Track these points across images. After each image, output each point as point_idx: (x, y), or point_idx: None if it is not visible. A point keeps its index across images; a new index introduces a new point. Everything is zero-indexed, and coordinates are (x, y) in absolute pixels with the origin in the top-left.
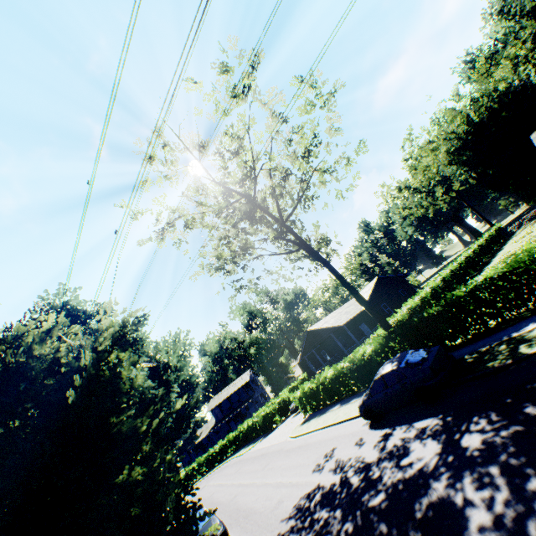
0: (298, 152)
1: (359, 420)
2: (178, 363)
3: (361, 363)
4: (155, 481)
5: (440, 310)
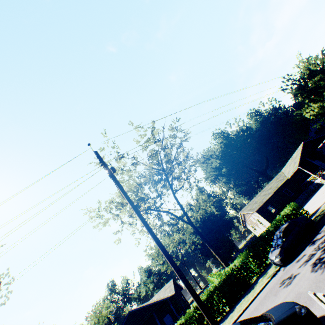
0: (178, 172)
1: (273, 278)
2: None
3: (232, 276)
4: None
5: (273, 226)
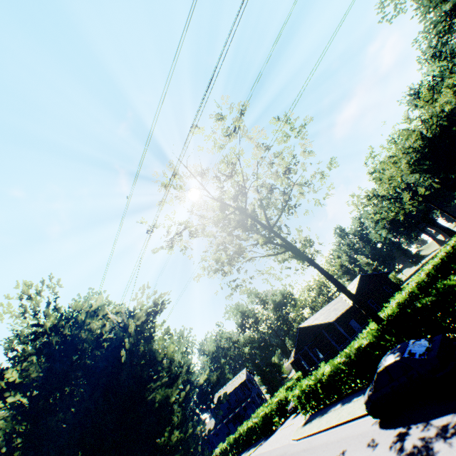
0: (279, 172)
1: (366, 419)
2: (182, 359)
3: (358, 357)
4: (189, 451)
5: (434, 299)
